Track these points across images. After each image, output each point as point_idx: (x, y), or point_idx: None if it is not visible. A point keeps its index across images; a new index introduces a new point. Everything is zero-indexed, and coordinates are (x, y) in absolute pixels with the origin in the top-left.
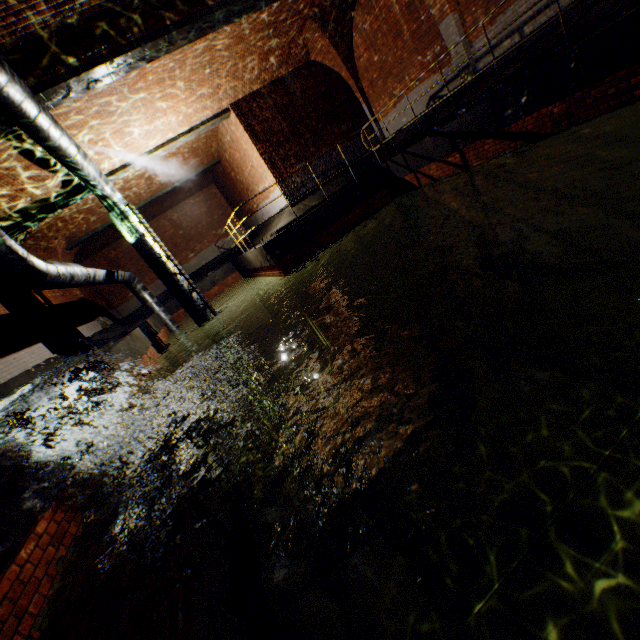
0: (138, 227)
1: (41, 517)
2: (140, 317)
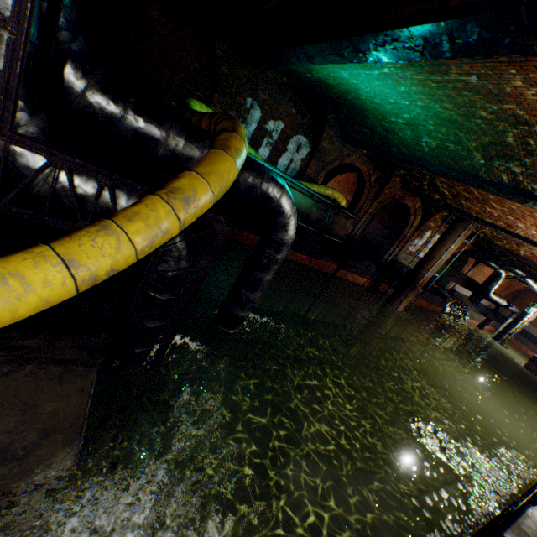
0: (532, 311)
1: (440, 308)
2: (501, 319)
